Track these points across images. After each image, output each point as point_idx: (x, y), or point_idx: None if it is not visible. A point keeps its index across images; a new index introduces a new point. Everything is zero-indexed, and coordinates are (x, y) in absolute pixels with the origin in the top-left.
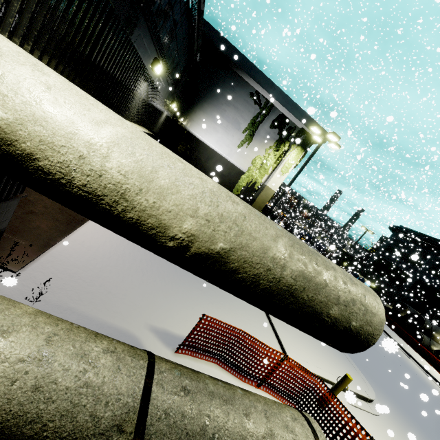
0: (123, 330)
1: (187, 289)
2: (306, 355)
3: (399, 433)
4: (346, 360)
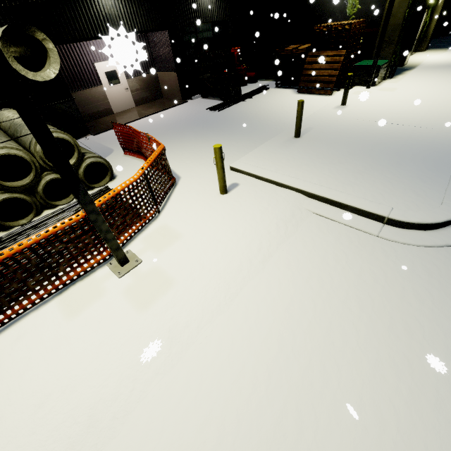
0: (111, 148)
1: (182, 133)
2: (279, 165)
3: (444, 278)
4: (428, 182)
